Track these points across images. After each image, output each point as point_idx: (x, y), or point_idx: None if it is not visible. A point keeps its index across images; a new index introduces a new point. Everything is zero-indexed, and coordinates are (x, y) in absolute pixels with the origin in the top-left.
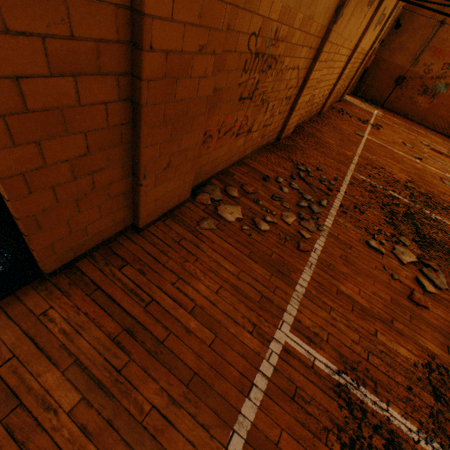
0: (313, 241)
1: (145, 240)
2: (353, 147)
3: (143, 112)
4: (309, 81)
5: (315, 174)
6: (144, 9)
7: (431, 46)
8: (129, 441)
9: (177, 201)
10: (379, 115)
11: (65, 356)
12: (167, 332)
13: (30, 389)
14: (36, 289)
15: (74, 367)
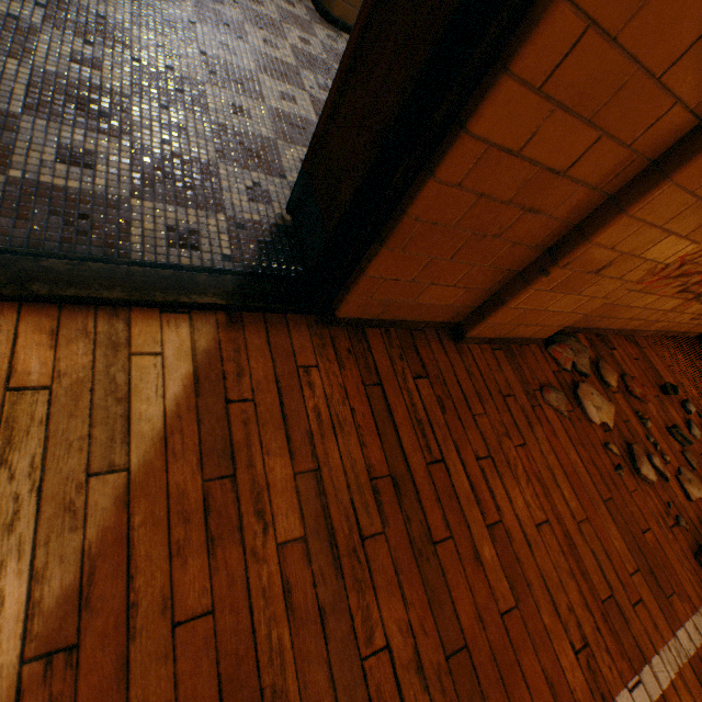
0: None
1: (459, 358)
2: None
3: (701, 153)
4: None
5: None
6: None
7: None
8: (334, 674)
9: (531, 332)
10: None
11: (305, 451)
12: (445, 532)
13: (250, 465)
14: (310, 328)
15: (309, 477)
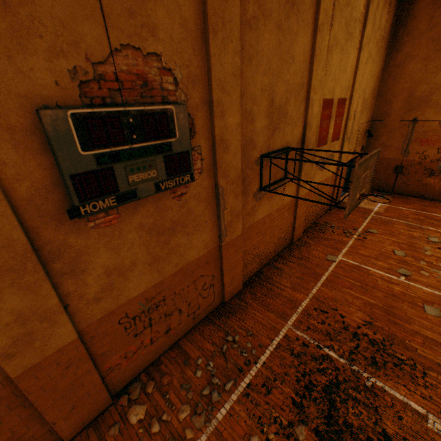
0: (194, 440)
1: None
2: (311, 283)
3: (39, 407)
4: (225, 269)
5: (242, 341)
6: (22, 388)
7: (414, 139)
8: None
9: (99, 411)
10: (380, 210)
11: None
12: None
13: None
14: None
15: None
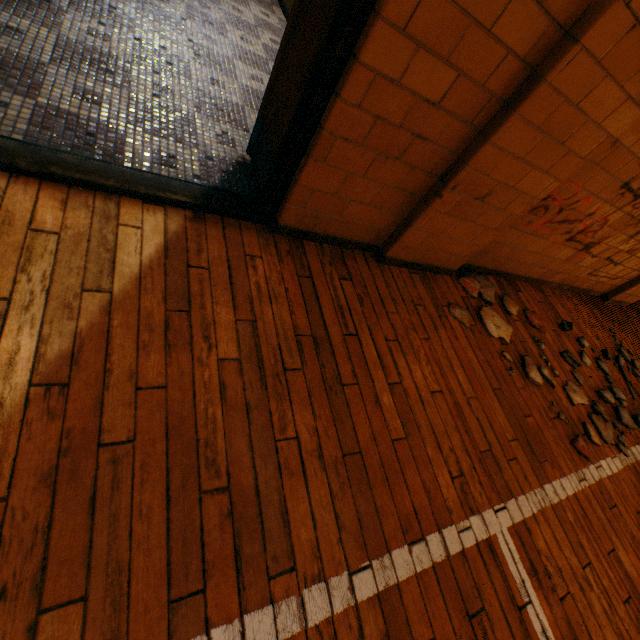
0: (601, 454)
1: (380, 273)
2: None
3: (534, 92)
4: None
5: None
6: None
7: None
8: (253, 445)
9: (442, 261)
10: None
11: (246, 308)
12: (353, 380)
13: (202, 308)
14: (258, 232)
15: (247, 325)
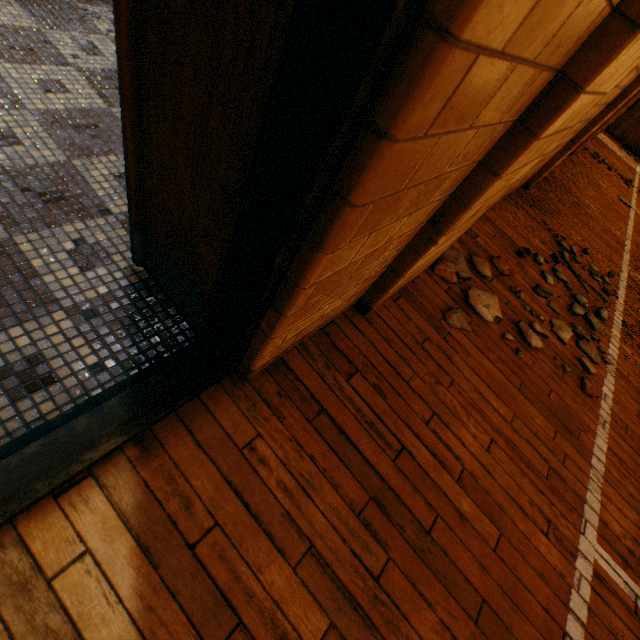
0: (599, 380)
1: (374, 330)
2: (620, 223)
3: (565, 107)
4: (627, 98)
5: (581, 259)
6: None
7: None
8: None
9: (421, 270)
10: None
11: (291, 537)
12: (432, 514)
13: (249, 596)
14: (230, 394)
15: (308, 560)
